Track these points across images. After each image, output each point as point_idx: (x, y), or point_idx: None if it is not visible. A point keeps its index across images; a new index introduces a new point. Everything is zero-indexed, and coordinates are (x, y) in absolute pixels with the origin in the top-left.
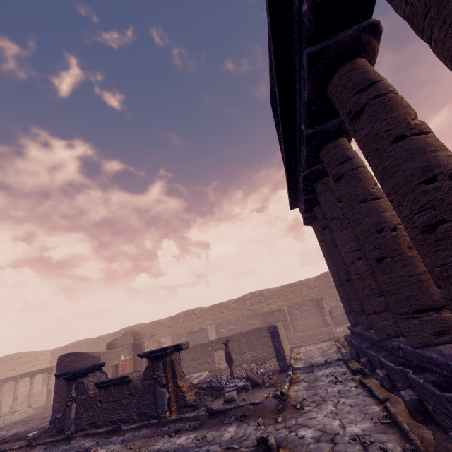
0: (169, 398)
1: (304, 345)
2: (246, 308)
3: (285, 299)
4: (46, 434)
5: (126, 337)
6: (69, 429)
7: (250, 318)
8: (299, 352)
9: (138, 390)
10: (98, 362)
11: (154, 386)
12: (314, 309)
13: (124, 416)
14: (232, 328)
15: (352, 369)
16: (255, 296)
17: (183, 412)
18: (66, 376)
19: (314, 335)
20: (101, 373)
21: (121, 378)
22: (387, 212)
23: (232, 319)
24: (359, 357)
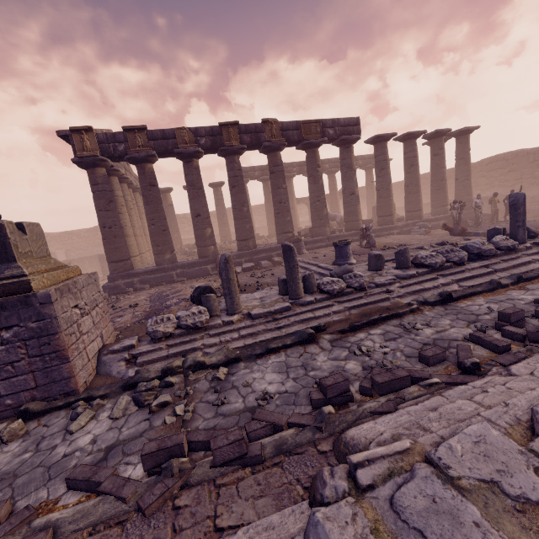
0: None
1: None
2: (98, 238)
3: None
4: None
5: None
6: None
7: (99, 246)
8: None
9: None
10: None
11: None
12: None
13: None
14: (81, 253)
15: None
16: None
17: None
18: None
19: None
20: None
21: None
22: (130, 222)
23: (83, 245)
24: None
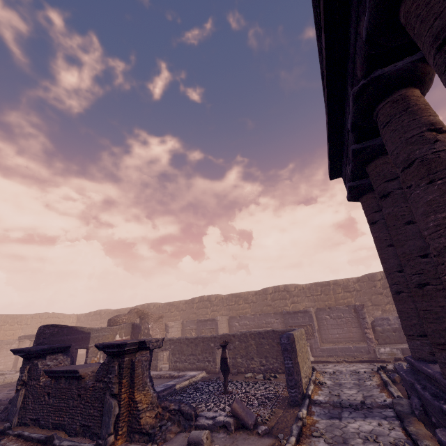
0: (118, 415)
1: (332, 361)
2: (267, 303)
3: (314, 300)
4: (1, 415)
5: (129, 315)
6: (12, 419)
7: (268, 315)
8: (324, 372)
9: (88, 392)
10: (87, 339)
11: (104, 392)
12: (351, 317)
13: (67, 422)
14: (246, 323)
15: (416, 443)
16: (278, 291)
17: (135, 439)
18: (20, 353)
19: (348, 351)
20: (64, 356)
21: (70, 372)
22: None
23: (249, 313)
24: (428, 417)
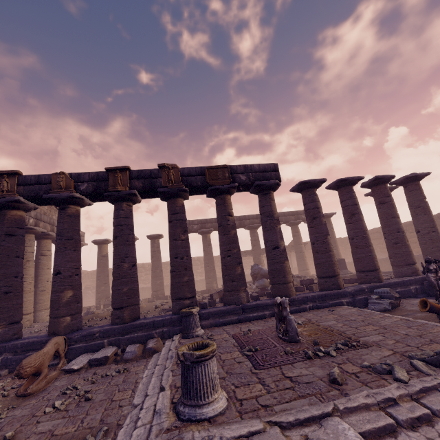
0: None
1: None
2: None
3: (94, 281)
4: None
5: None
6: None
7: None
8: None
9: None
10: None
11: None
12: None
13: None
14: None
15: None
16: None
17: None
18: None
19: None
20: None
21: None
22: None
23: None
24: None
